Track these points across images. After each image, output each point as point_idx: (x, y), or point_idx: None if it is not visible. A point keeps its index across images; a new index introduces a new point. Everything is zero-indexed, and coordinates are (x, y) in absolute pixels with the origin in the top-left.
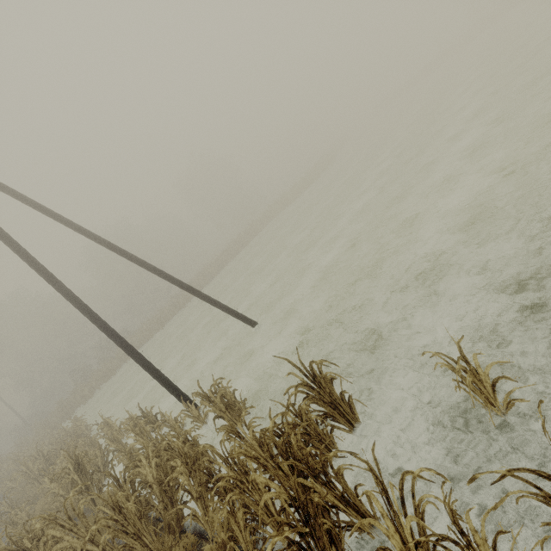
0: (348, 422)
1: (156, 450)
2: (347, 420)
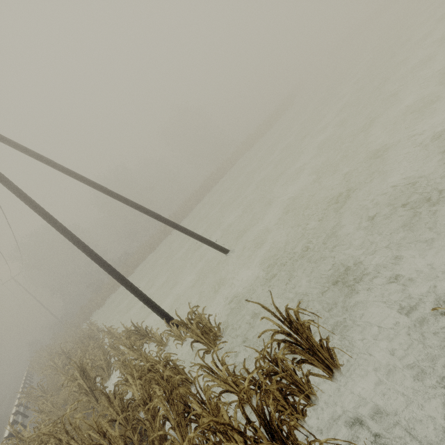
0: (327, 367)
1: (140, 371)
2: (326, 366)
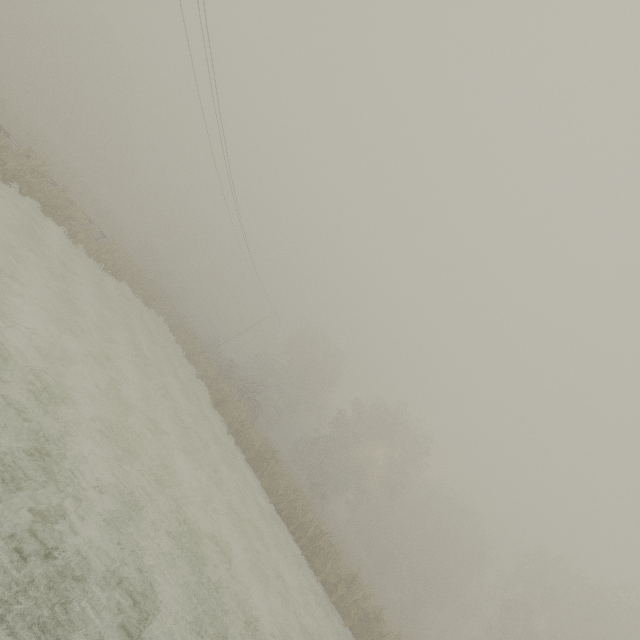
0: None
1: None
2: None
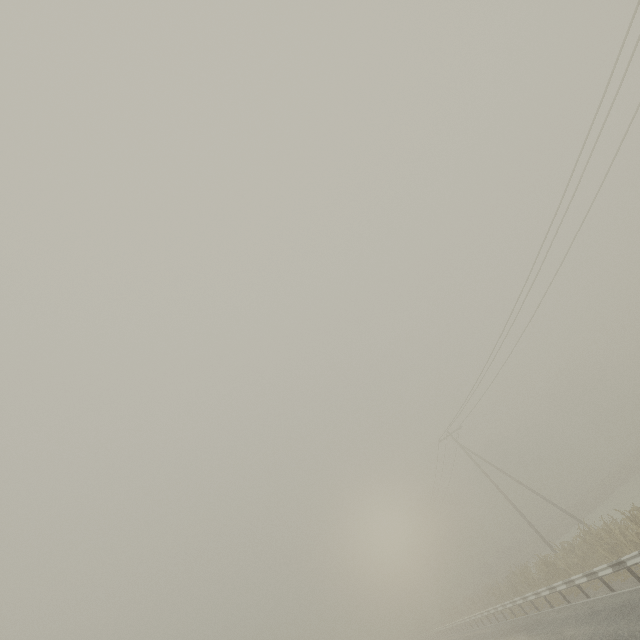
0: None
1: None
2: None
